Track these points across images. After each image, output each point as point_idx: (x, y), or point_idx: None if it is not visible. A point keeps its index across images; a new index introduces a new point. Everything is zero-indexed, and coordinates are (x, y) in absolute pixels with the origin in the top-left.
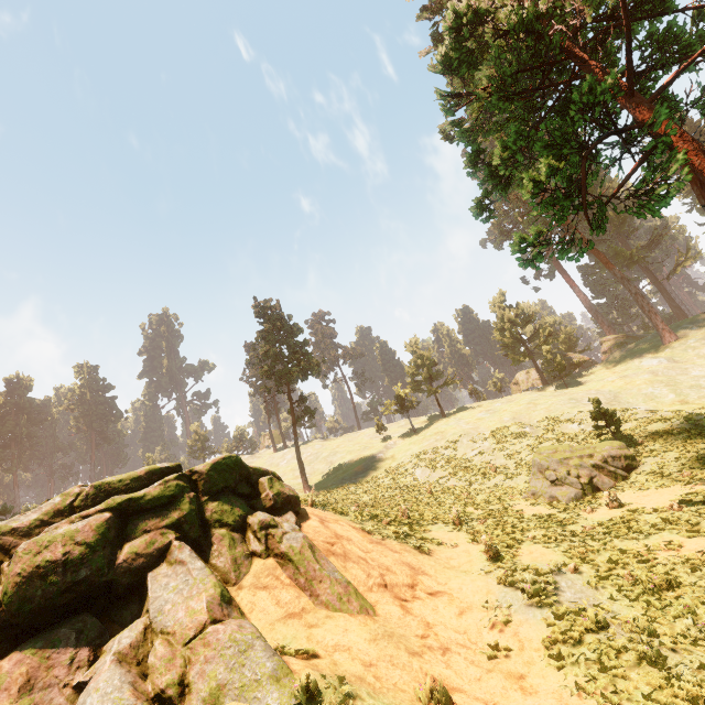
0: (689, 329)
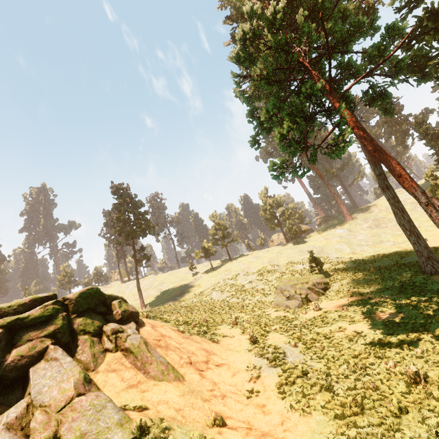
0: (358, 214)
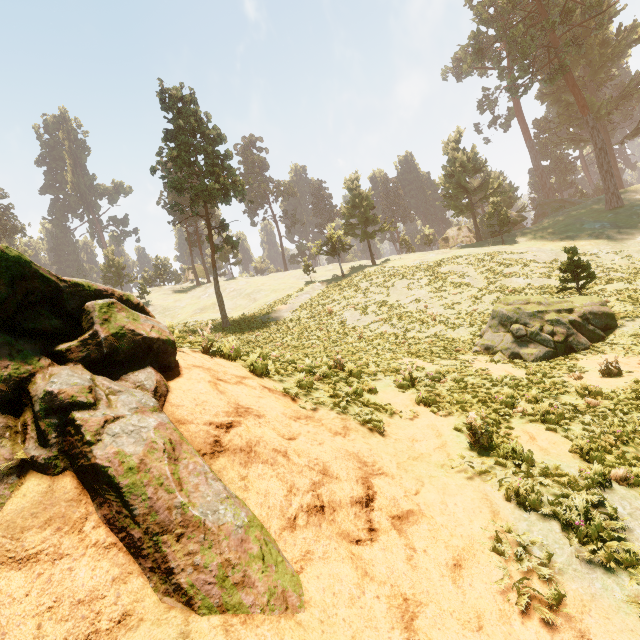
0: (632, 198)
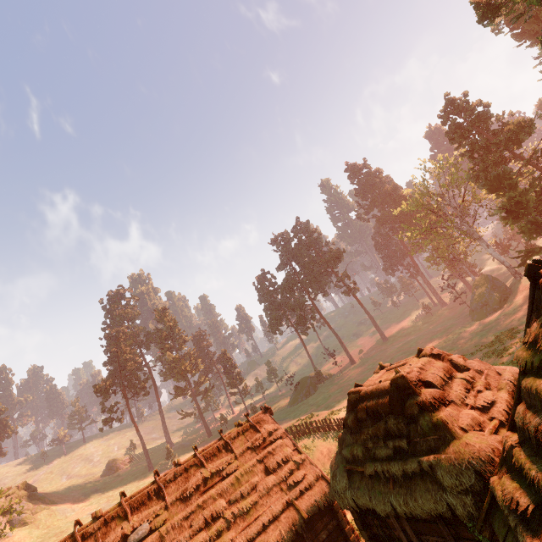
0: None
